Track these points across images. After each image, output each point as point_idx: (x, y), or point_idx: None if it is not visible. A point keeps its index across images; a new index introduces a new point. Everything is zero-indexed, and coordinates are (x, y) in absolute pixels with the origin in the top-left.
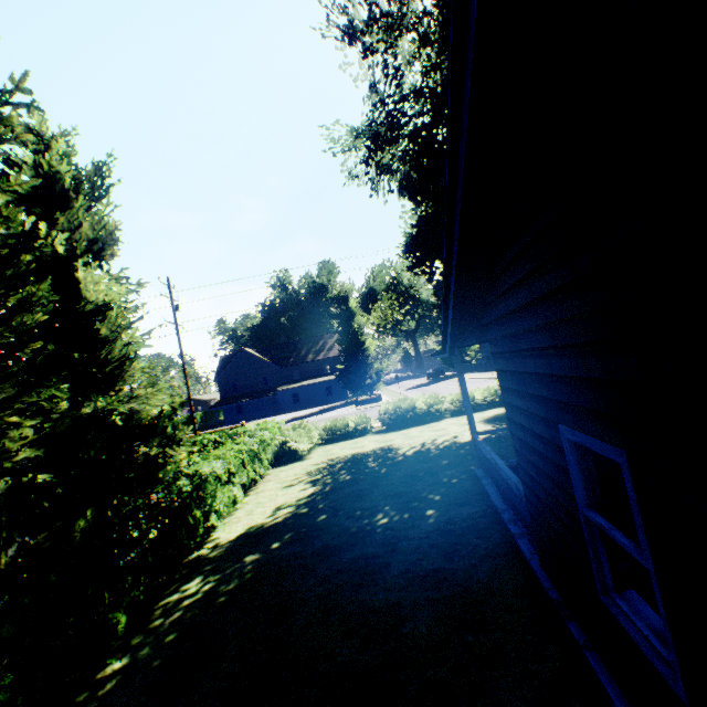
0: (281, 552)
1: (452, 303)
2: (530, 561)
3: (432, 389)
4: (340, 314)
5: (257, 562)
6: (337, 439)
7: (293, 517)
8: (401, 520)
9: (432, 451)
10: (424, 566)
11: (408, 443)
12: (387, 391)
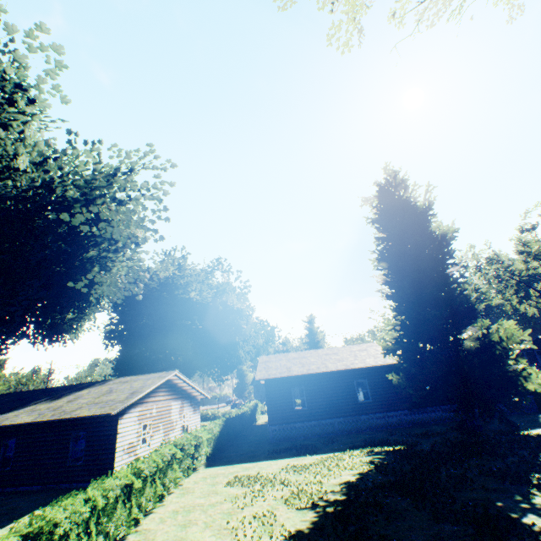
0: None
1: None
2: None
3: None
4: None
5: None
6: None
7: None
8: None
9: None
10: None
11: None
12: None
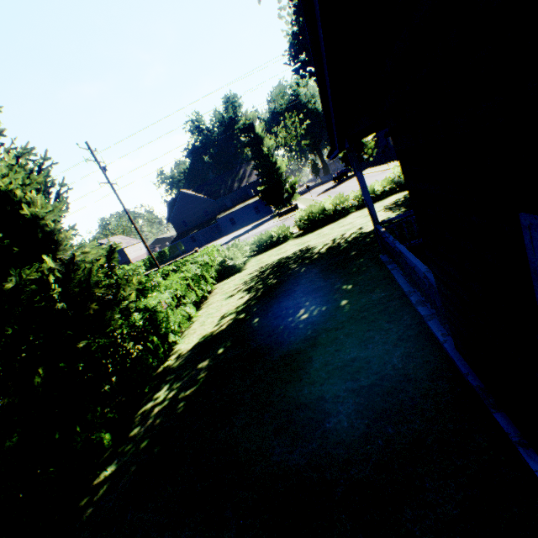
0: (225, 357)
1: (325, 59)
2: (444, 344)
3: (338, 190)
4: (250, 142)
5: (207, 368)
6: (265, 249)
7: (233, 324)
8: (319, 314)
9: (342, 245)
10: (342, 357)
11: (321, 242)
12: (302, 200)
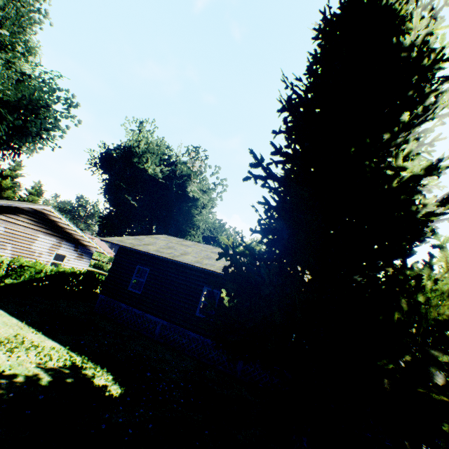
0: None
1: None
2: None
3: None
4: None
5: None
6: None
7: None
8: None
9: None
10: None
11: None
12: None
